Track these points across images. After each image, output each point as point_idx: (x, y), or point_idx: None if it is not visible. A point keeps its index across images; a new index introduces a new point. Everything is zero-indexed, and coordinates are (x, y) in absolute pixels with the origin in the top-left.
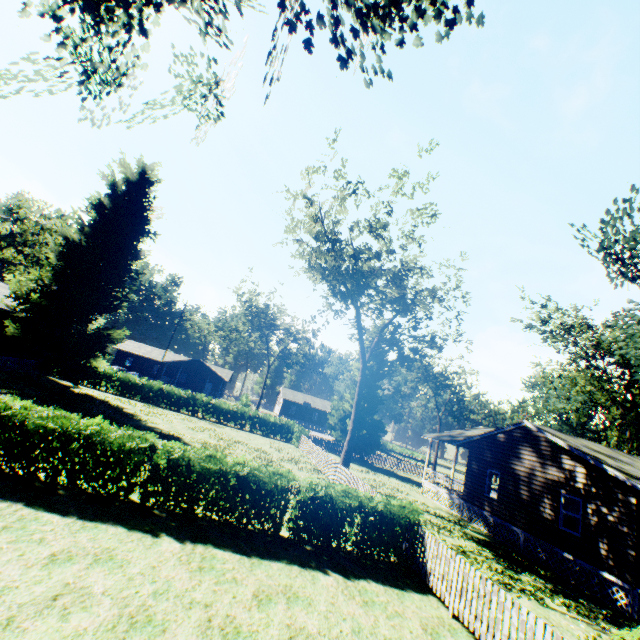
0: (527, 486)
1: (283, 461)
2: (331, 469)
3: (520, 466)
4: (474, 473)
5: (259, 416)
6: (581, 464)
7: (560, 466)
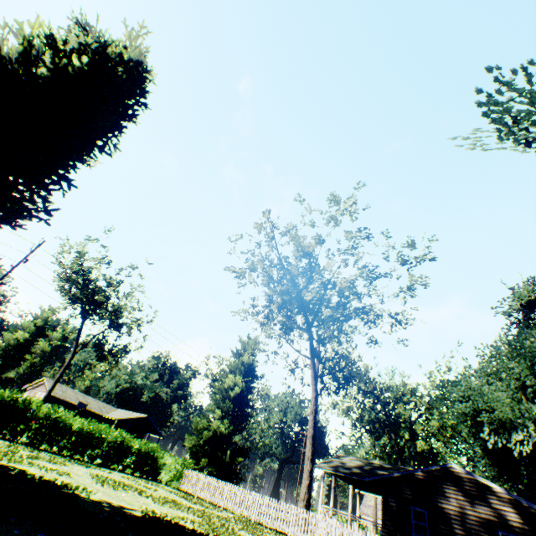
0: (461, 525)
1: (259, 531)
2: (333, 535)
3: (449, 504)
4: (394, 511)
5: (121, 439)
6: (509, 504)
7: (490, 505)
